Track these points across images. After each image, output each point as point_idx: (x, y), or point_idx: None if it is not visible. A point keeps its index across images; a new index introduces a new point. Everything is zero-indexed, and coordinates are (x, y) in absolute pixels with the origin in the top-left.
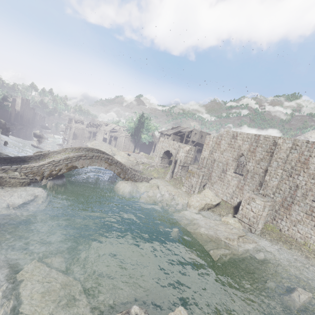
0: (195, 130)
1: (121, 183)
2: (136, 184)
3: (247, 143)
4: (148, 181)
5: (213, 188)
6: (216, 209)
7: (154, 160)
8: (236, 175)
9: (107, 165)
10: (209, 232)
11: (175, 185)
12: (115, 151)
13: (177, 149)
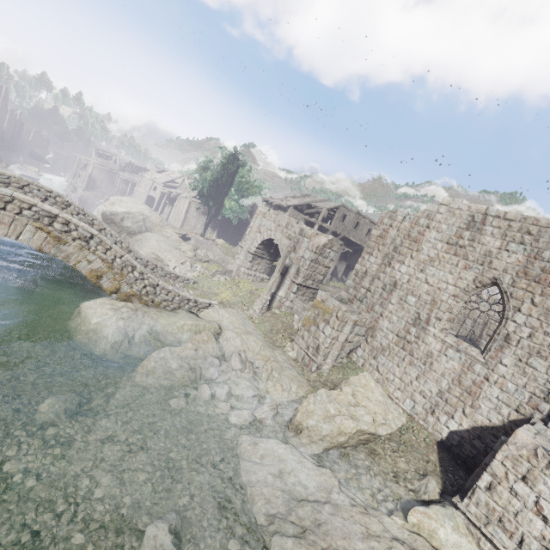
0: (344, 207)
1: (98, 306)
2: (153, 315)
3: (519, 250)
4: (200, 310)
5: (376, 363)
6: (384, 446)
7: (236, 259)
8: (458, 343)
9: (46, 238)
10: None
11: (271, 334)
12: (153, 224)
13: (296, 239)
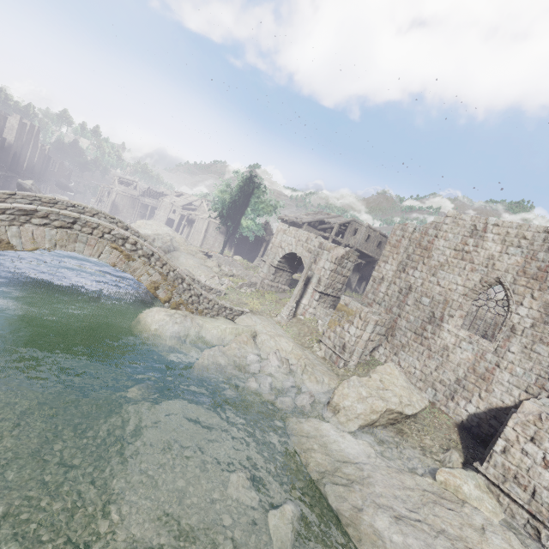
0: (355, 222)
1: (155, 313)
2: (198, 321)
3: (517, 252)
4: (234, 317)
5: (397, 359)
6: (410, 427)
7: (259, 272)
8: (470, 336)
9: (119, 256)
10: (411, 547)
11: (299, 337)
12: (179, 244)
13: (316, 251)
